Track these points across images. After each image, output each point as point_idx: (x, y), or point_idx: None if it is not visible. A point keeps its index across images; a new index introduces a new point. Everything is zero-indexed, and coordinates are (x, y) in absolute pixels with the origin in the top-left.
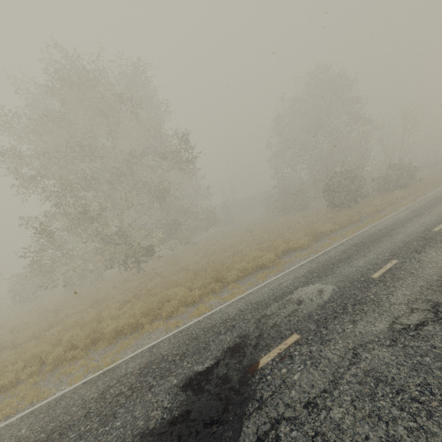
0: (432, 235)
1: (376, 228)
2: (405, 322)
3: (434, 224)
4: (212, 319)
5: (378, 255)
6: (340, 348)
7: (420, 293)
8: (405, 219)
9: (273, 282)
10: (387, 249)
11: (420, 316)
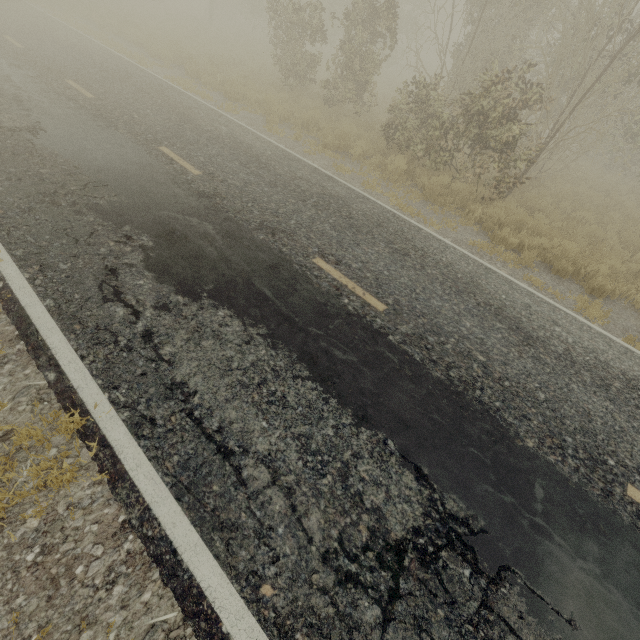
0: None
1: (57, 26)
2: None
3: None
4: None
5: None
6: None
7: None
8: (51, 31)
9: None
10: None
11: None
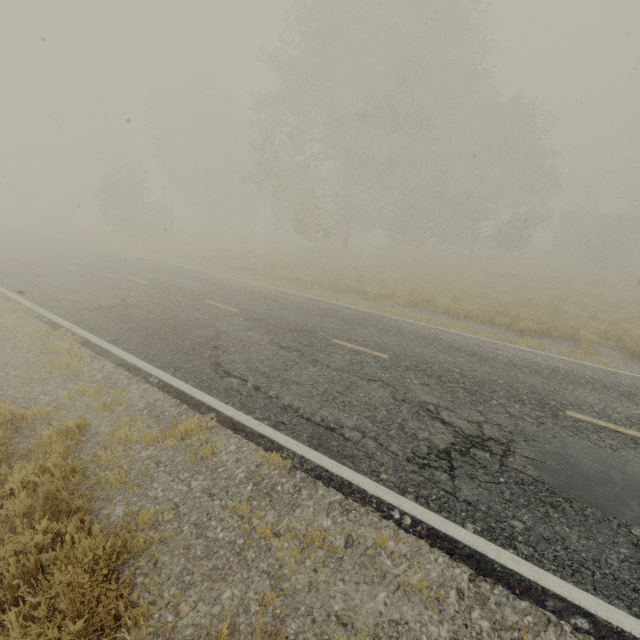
0: (311, 335)
1: (413, 327)
2: (129, 298)
3: (380, 348)
4: (197, 272)
5: (265, 309)
6: (123, 287)
7: (158, 305)
8: (463, 348)
9: (247, 283)
10: (281, 313)
11: (131, 301)
